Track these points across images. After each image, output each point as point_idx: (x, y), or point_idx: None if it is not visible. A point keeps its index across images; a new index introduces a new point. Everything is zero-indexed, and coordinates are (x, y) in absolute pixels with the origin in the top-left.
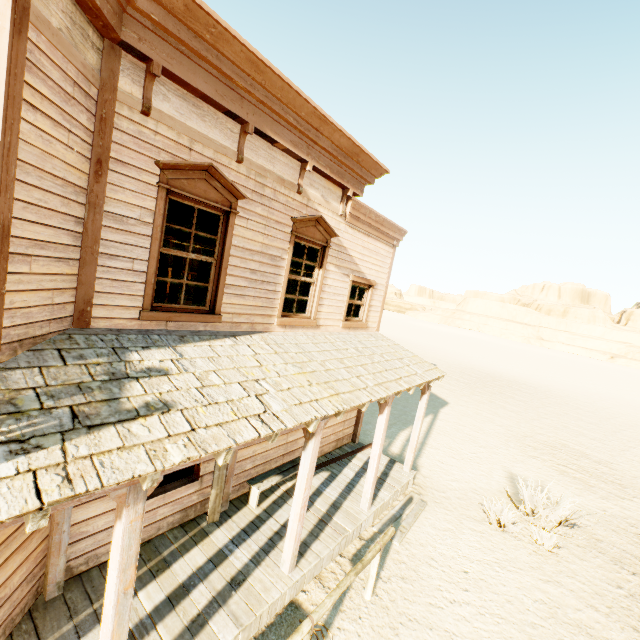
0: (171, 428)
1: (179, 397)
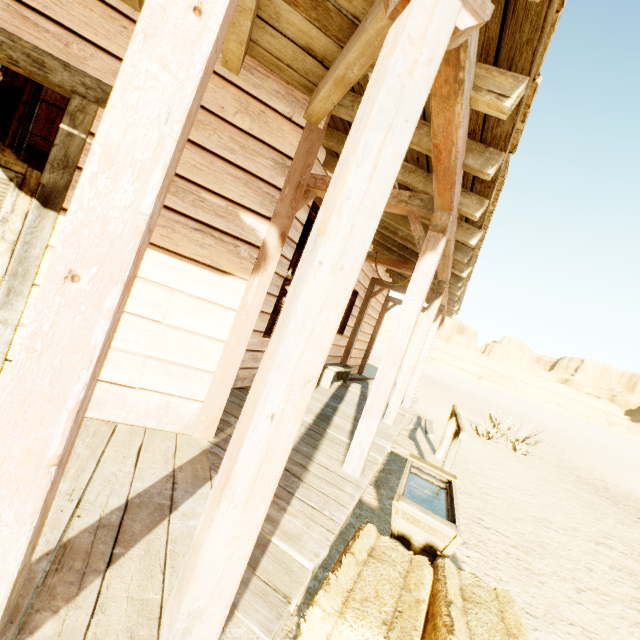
0: None
1: None
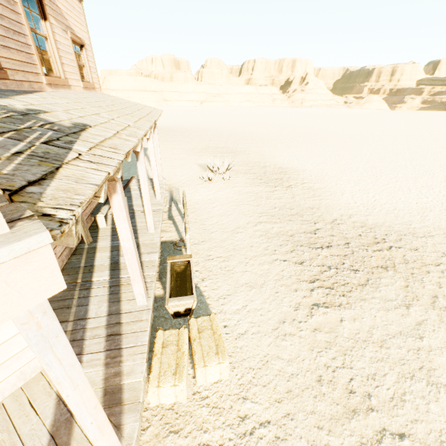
0: (108, 132)
1: (81, 121)
